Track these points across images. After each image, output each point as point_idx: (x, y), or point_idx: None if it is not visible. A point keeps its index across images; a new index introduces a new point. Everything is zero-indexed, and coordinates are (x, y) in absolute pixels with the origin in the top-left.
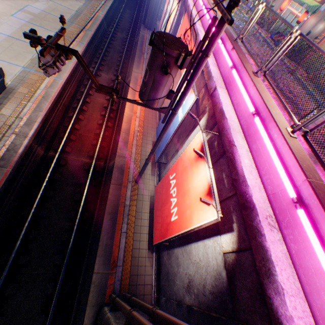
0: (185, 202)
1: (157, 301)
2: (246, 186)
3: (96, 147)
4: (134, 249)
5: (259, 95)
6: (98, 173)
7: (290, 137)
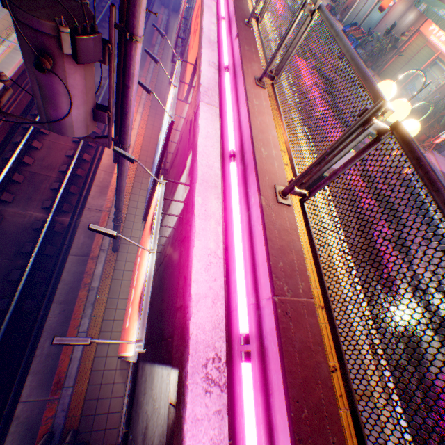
0: (133, 304)
1: (126, 439)
2: (189, 295)
3: (59, 193)
4: (98, 357)
5: (248, 120)
6: (59, 235)
7: (276, 204)
